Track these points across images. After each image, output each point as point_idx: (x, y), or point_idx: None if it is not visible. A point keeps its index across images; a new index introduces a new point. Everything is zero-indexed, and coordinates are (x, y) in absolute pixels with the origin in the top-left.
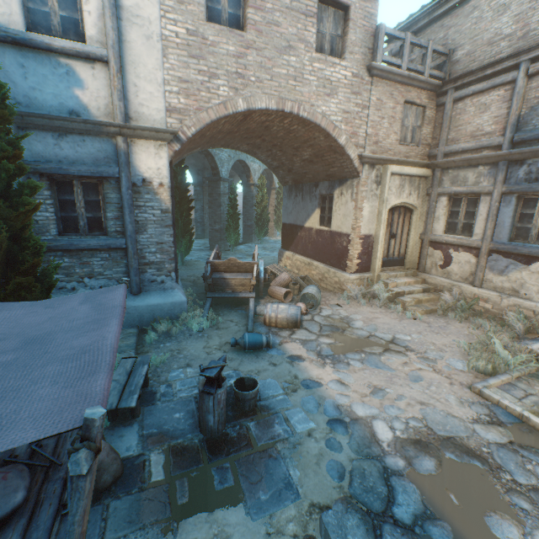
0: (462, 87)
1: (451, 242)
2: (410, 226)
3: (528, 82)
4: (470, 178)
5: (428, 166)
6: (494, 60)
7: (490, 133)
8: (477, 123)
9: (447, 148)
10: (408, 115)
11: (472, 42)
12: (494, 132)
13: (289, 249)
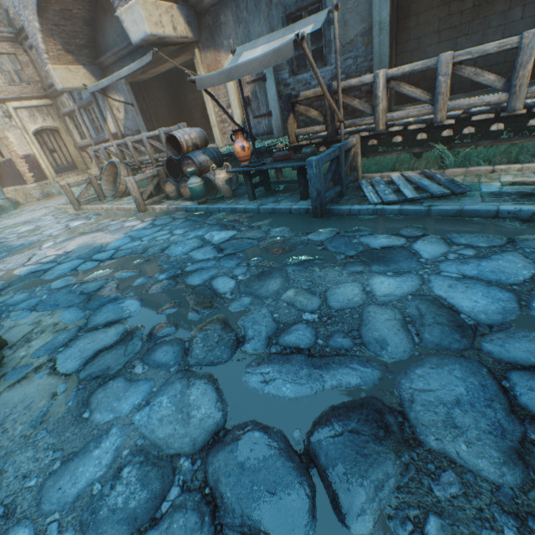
0: (28, 39)
1: (85, 145)
2: (65, 141)
3: None
4: (67, 102)
5: (48, 97)
6: None
7: None
8: None
9: (47, 83)
10: (4, 63)
11: (12, 6)
12: None
13: (6, 186)
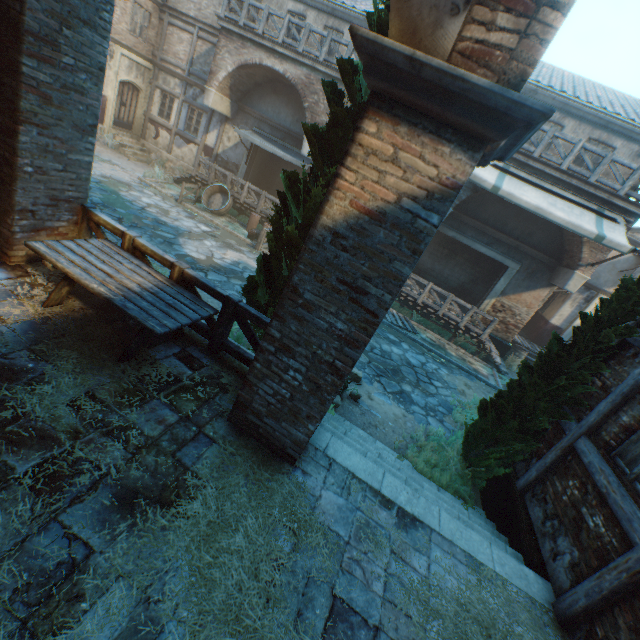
0: (174, 17)
1: (161, 123)
2: (138, 103)
3: (199, 41)
4: (172, 85)
5: (152, 62)
6: (189, 13)
7: (183, 60)
8: (178, 49)
9: (163, 56)
10: (138, 14)
11: None
12: (185, 61)
13: None
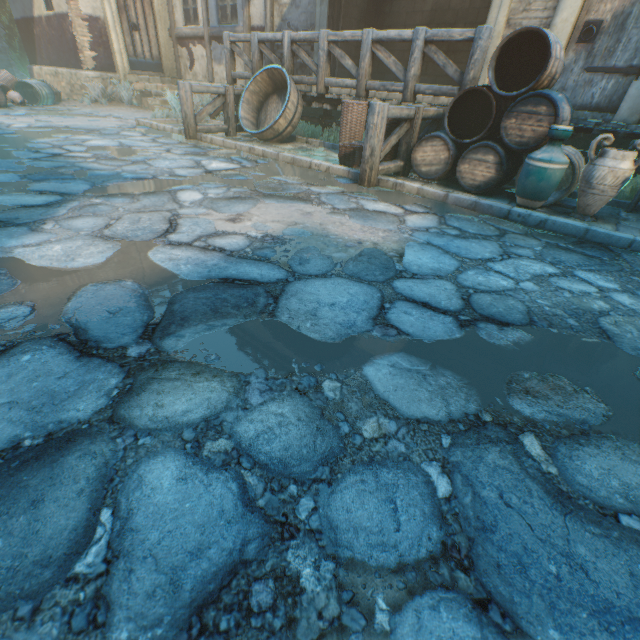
0: None
1: (189, 35)
2: (156, 18)
3: None
4: None
5: None
6: None
7: None
8: None
9: None
10: None
11: None
12: None
13: (38, 63)
